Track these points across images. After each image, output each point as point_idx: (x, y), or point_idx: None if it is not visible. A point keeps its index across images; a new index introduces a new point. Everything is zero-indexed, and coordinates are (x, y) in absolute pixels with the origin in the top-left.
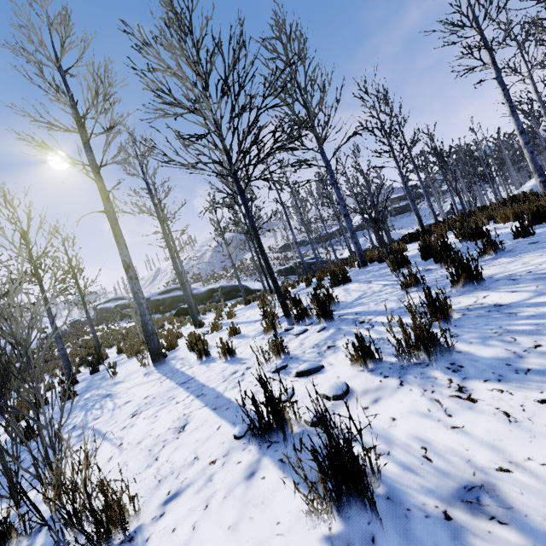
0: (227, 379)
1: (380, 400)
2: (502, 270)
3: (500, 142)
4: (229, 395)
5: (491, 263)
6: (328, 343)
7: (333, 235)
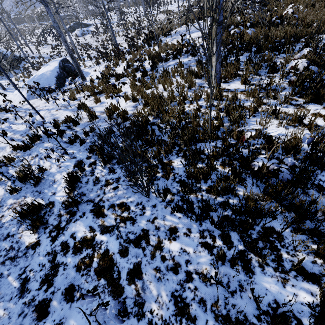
0: None
1: None
2: None
3: None
4: None
5: None
6: None
7: None
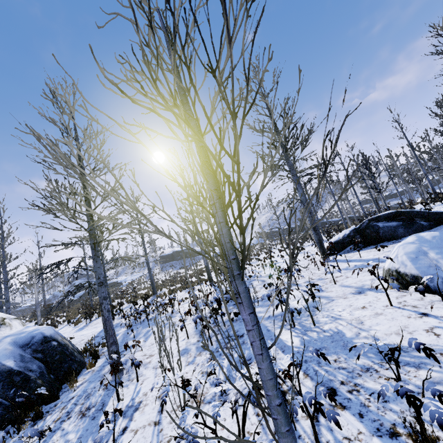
0: None
1: None
2: None
3: None
4: None
5: None
6: None
7: (402, 192)
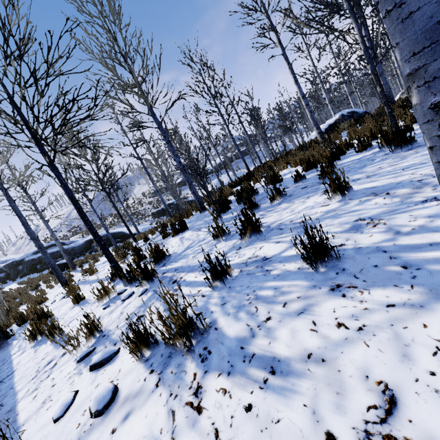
0: (37, 374)
1: (131, 415)
2: (277, 218)
3: (299, 101)
4: (21, 407)
5: (276, 208)
6: (140, 312)
7: None
